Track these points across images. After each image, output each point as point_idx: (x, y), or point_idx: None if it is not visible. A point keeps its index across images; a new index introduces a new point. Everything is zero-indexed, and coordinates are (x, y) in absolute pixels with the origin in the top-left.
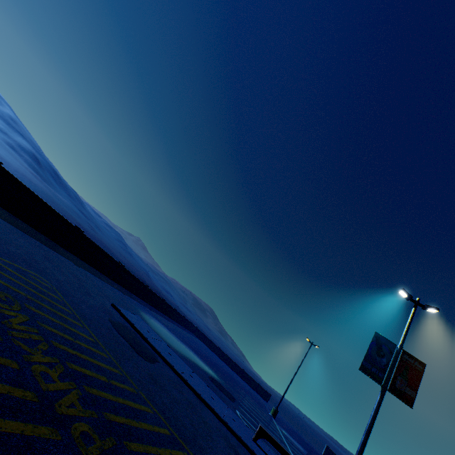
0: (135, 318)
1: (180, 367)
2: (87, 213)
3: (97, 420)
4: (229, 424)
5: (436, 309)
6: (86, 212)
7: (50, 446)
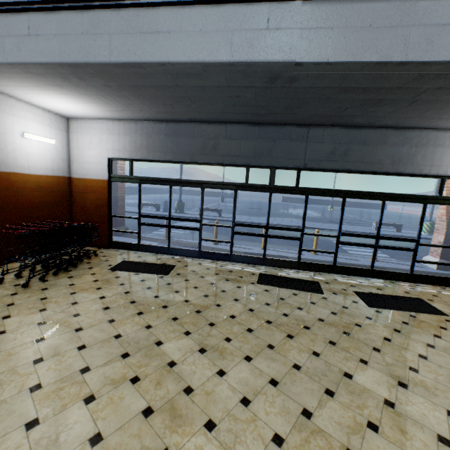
0: None
1: None
2: None
3: None
4: None
5: None
6: None
7: None
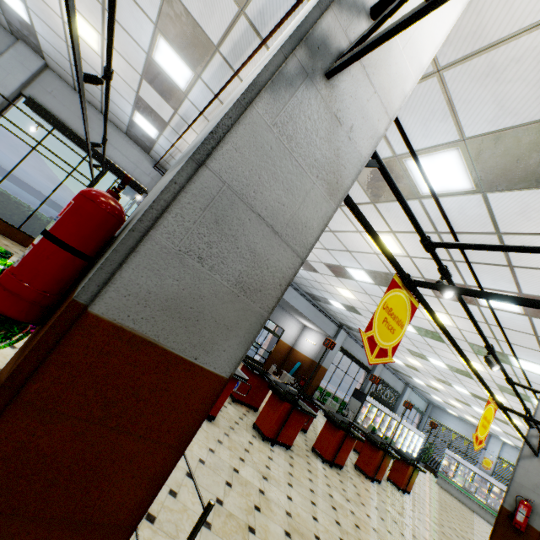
0: None
1: None
2: None
3: None
4: None
5: None
6: None
7: None
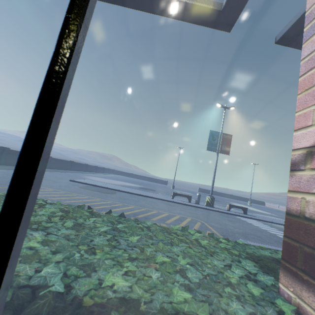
0: (86, 181)
1: (126, 189)
2: None
3: None
4: (160, 198)
5: (234, 107)
6: None
7: None
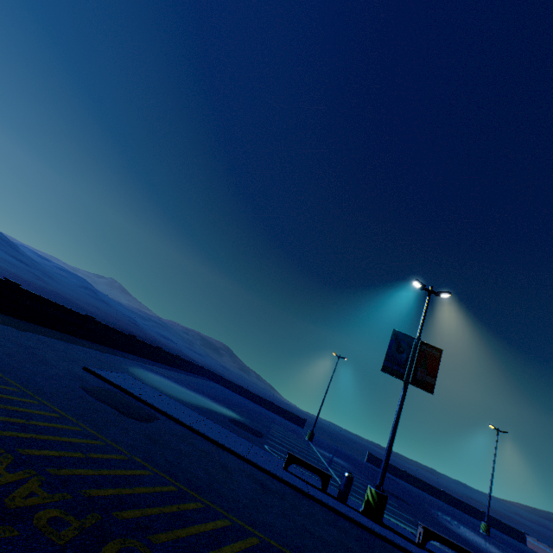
0: (120, 377)
1: (188, 418)
2: (25, 259)
3: (71, 501)
4: (254, 460)
5: (449, 293)
6: (24, 258)
7: (2, 546)
